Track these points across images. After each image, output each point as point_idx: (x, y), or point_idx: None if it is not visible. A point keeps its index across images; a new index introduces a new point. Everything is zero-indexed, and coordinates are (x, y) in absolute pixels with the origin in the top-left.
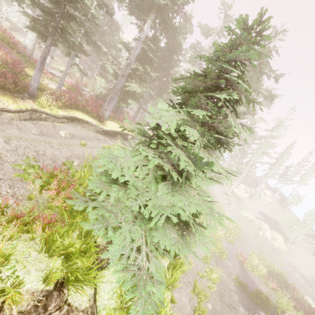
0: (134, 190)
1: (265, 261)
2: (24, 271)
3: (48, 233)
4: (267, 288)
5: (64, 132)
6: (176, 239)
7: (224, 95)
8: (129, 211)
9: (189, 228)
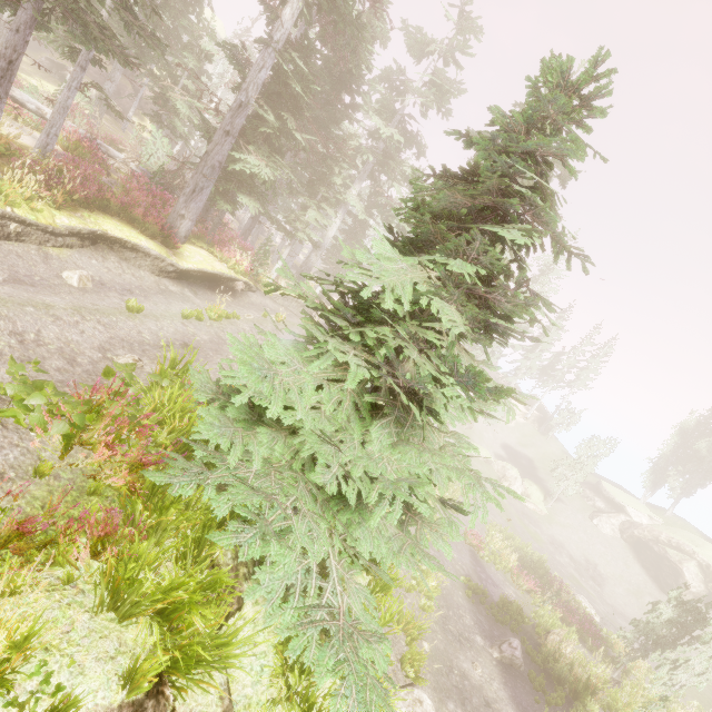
0: (317, 441)
1: (513, 540)
2: (71, 670)
3: (112, 563)
4: (519, 591)
5: (78, 275)
6: (398, 538)
7: (516, 233)
8: (302, 490)
9: (412, 506)
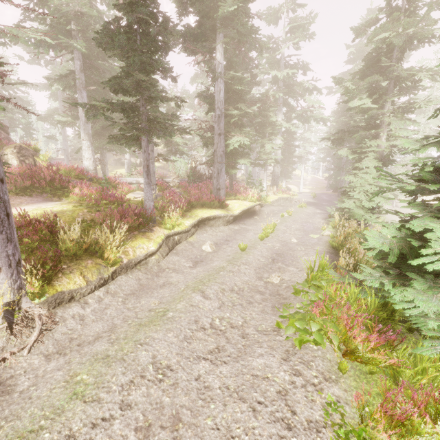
0: None
1: None
2: None
3: None
4: None
5: (208, 245)
6: None
7: None
8: None
9: None
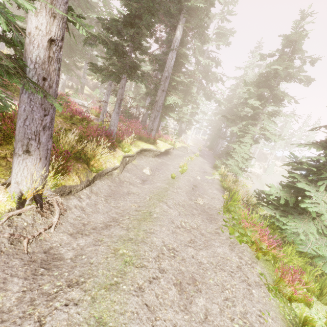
0: None
1: None
2: None
3: (313, 285)
4: None
5: (148, 170)
6: None
7: None
8: None
9: None
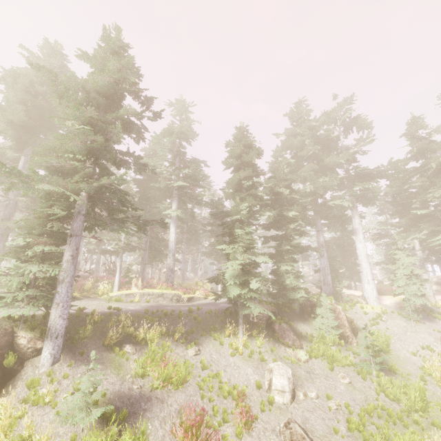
0: None
1: None
2: None
3: None
4: None
5: None
6: None
7: None
8: None
9: None
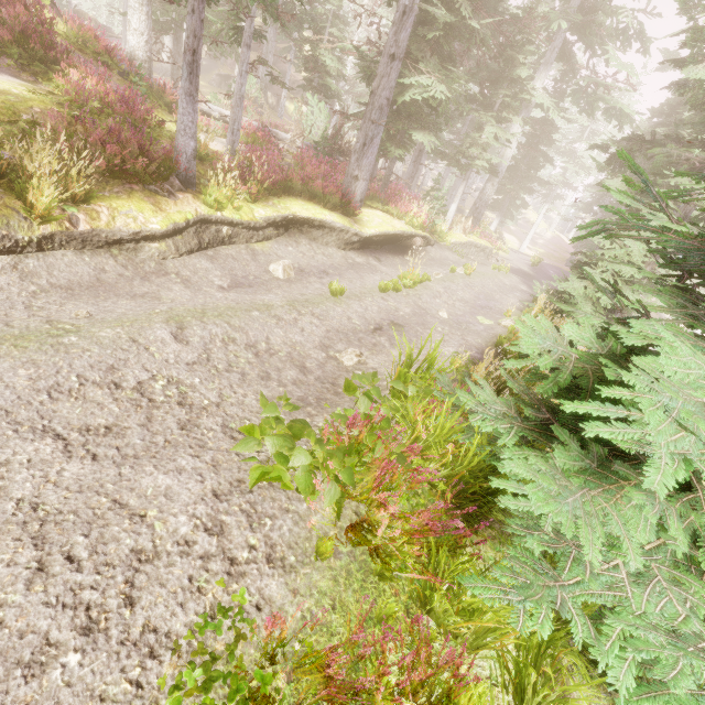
0: None
1: None
2: None
3: None
4: None
5: (281, 266)
6: None
7: None
8: None
9: None
